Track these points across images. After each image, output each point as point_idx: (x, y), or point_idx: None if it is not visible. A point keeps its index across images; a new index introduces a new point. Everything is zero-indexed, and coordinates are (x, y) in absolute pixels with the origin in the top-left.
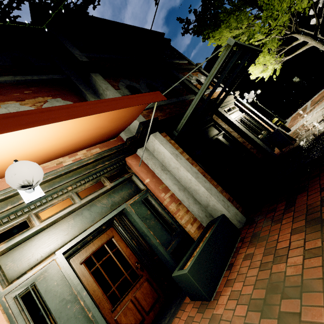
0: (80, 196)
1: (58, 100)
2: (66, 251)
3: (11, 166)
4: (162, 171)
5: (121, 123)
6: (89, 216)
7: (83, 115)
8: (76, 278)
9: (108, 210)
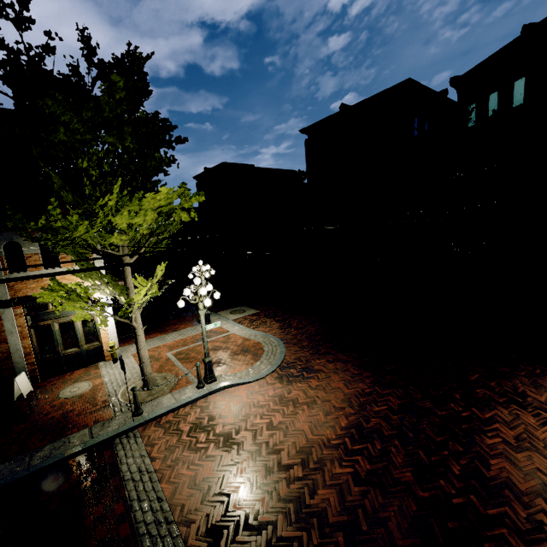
0: None
1: None
2: None
3: None
4: None
5: None
6: None
7: None
8: None
9: None
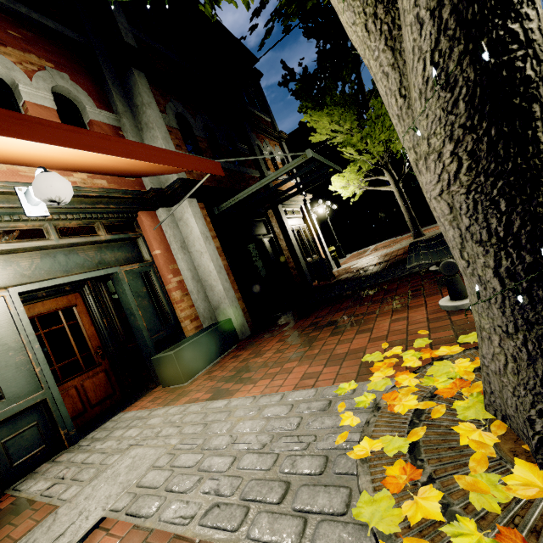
0: (59, 233)
1: (64, 77)
2: (20, 293)
3: (48, 176)
4: (181, 248)
5: (158, 170)
6: (65, 264)
7: (139, 159)
8: (31, 326)
9: (93, 267)
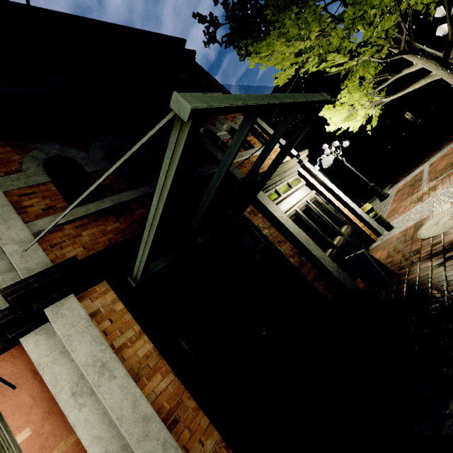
0: None
1: None
2: None
3: None
4: (72, 400)
5: None
6: None
7: None
8: None
9: None
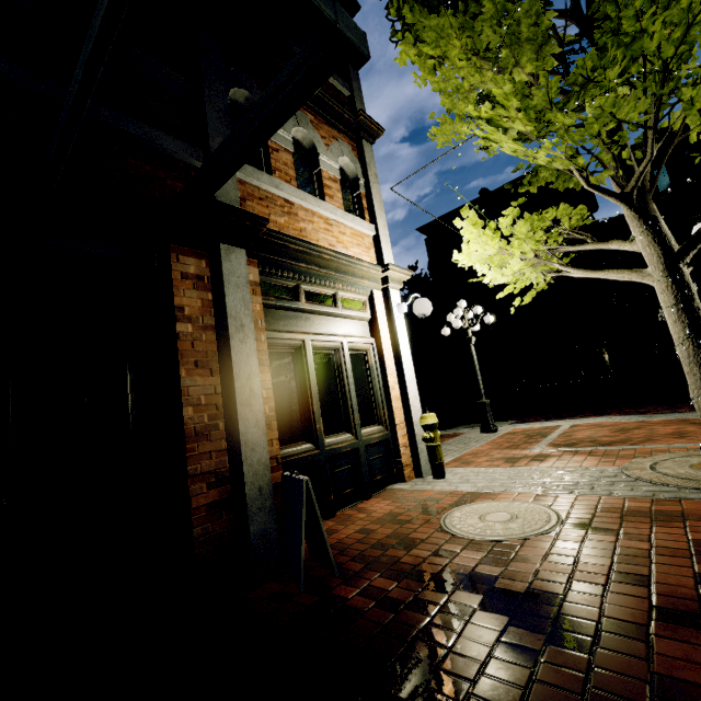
0: None
1: None
2: None
3: None
4: None
5: None
6: None
7: None
8: None
9: None
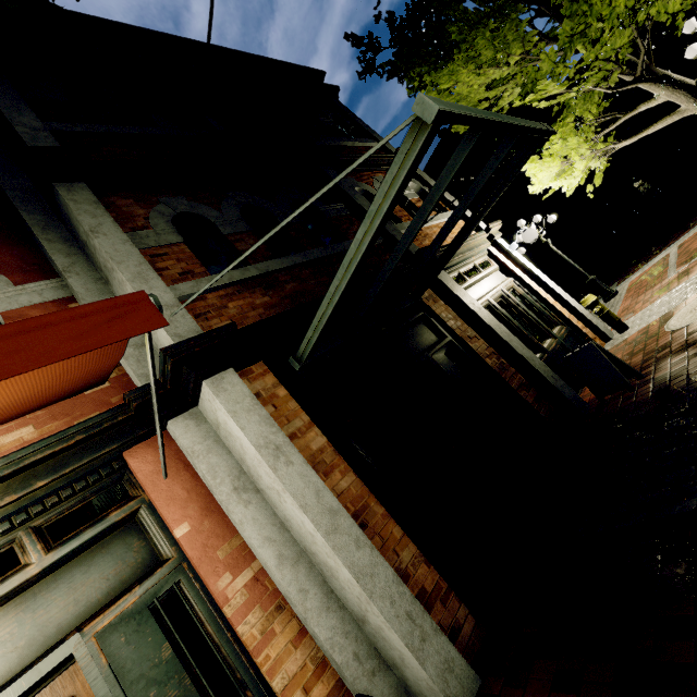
0: None
1: None
2: None
3: None
4: (235, 494)
5: (47, 379)
6: None
7: None
8: None
9: (7, 670)
